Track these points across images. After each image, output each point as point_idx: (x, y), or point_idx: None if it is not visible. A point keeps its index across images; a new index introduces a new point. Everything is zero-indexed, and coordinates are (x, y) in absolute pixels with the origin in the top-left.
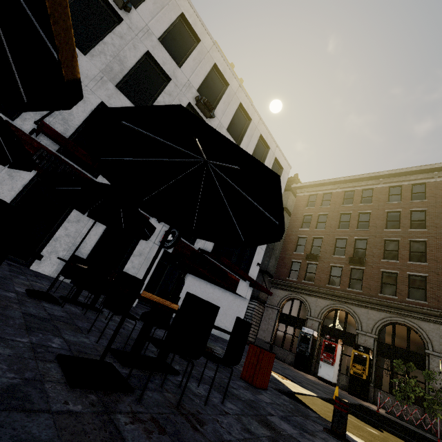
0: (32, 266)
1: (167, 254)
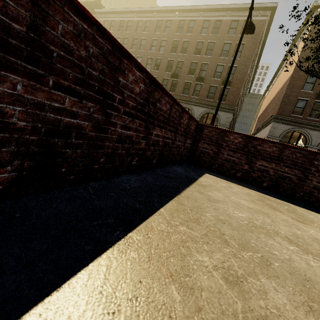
0: None
1: None
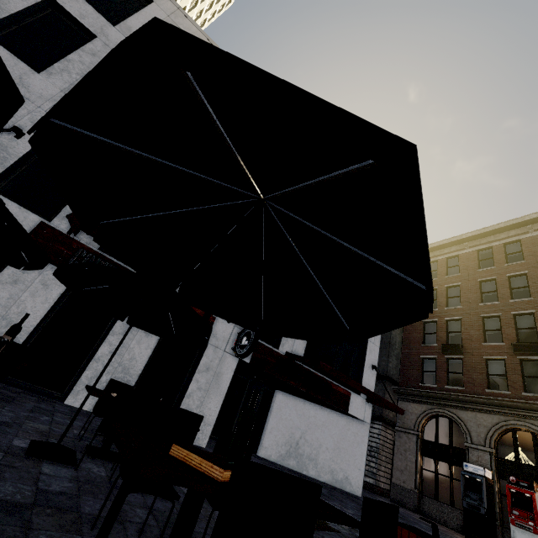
0: (68, 400)
1: (244, 365)
